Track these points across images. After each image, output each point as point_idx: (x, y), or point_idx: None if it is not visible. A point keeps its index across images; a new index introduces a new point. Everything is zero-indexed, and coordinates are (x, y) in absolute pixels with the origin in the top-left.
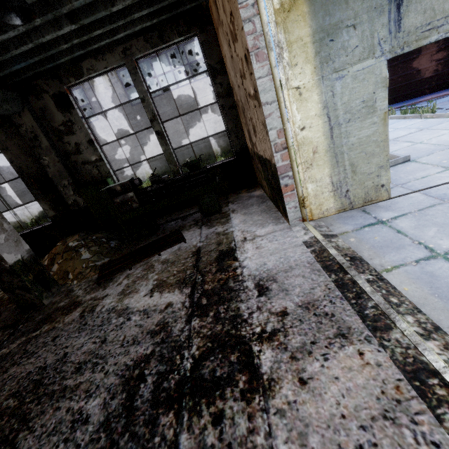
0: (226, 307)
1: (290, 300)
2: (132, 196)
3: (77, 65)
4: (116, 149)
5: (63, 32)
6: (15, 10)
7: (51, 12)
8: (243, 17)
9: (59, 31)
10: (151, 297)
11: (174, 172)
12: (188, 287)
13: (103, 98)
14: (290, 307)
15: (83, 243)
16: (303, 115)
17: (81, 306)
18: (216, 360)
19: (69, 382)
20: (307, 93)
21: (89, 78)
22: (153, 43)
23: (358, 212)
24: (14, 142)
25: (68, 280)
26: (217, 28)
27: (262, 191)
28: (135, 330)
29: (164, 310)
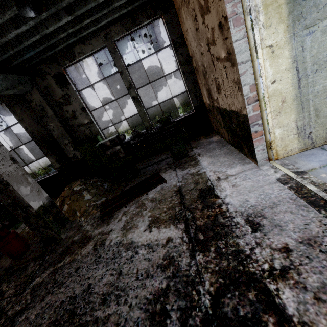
0: (224, 242)
1: (288, 236)
2: (119, 148)
3: (70, 50)
4: (95, 113)
5: (62, 23)
6: (30, 4)
7: (54, 7)
8: None
9: (59, 22)
10: (150, 232)
11: (147, 127)
12: (181, 223)
13: (83, 76)
14: (291, 243)
15: (84, 187)
16: (274, 70)
17: (92, 240)
18: (234, 298)
19: (98, 313)
20: (279, 50)
21: (79, 60)
22: (127, 27)
23: (318, 150)
24: (27, 114)
25: (76, 217)
26: (180, 8)
27: (218, 137)
28: (145, 264)
29: (166, 244)
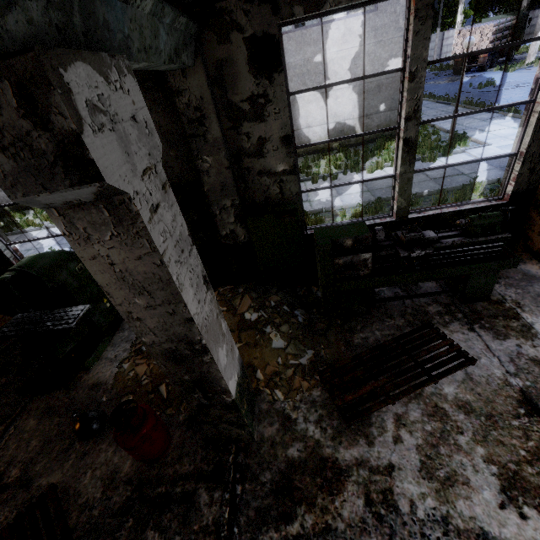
0: None
1: None
2: (366, 258)
3: None
4: None
5: None
6: None
7: None
8: None
9: None
10: (525, 520)
11: (398, 209)
12: None
13: None
14: None
15: (266, 317)
16: None
17: (352, 481)
18: None
19: None
20: None
21: (326, 12)
22: None
23: None
24: (152, 118)
25: (258, 382)
26: None
27: None
28: None
29: None
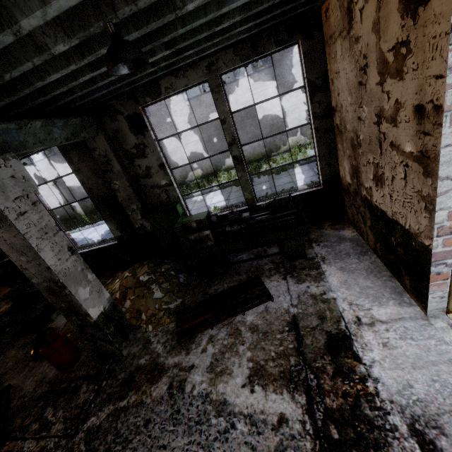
0: None
1: None
2: (208, 234)
3: (155, 83)
4: (167, 147)
5: (154, 58)
6: (126, 61)
7: (151, 43)
8: (451, 62)
9: (151, 58)
10: (252, 393)
11: (248, 200)
12: (300, 391)
13: None
14: None
15: (154, 278)
16: None
17: (166, 375)
18: None
19: None
20: None
21: (166, 97)
22: (243, 56)
23: None
24: (86, 163)
25: (141, 321)
26: (333, 37)
27: (354, 232)
28: None
29: (278, 427)
